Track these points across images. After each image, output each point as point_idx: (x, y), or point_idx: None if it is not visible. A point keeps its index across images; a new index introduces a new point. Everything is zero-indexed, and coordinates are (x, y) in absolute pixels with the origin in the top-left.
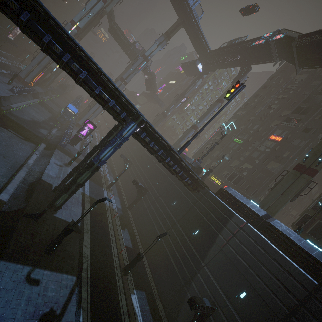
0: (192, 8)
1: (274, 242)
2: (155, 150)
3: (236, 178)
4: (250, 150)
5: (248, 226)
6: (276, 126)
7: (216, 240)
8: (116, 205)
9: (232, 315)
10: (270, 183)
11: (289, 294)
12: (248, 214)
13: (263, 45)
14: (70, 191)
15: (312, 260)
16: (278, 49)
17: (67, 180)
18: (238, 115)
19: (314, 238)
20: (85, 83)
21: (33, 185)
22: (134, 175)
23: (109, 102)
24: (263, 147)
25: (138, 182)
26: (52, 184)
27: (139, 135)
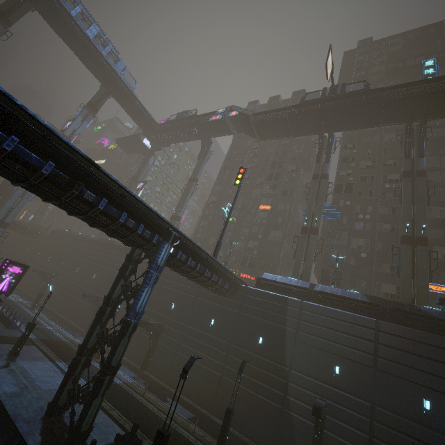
0: (122, 77)
1: (331, 306)
2: (191, 267)
3: (249, 260)
4: (246, 225)
5: (306, 303)
6: (258, 195)
7: (286, 335)
8: (127, 374)
9: (341, 396)
10: (280, 252)
11: (365, 342)
12: (297, 291)
13: (220, 119)
14: (103, 388)
15: (361, 304)
16: (234, 123)
17: (71, 377)
18: (217, 192)
19: (337, 287)
20: (103, 213)
21: (0, 431)
22: (121, 316)
23: (137, 228)
24: (259, 219)
25: (148, 322)
26: (31, 406)
27: (172, 256)
